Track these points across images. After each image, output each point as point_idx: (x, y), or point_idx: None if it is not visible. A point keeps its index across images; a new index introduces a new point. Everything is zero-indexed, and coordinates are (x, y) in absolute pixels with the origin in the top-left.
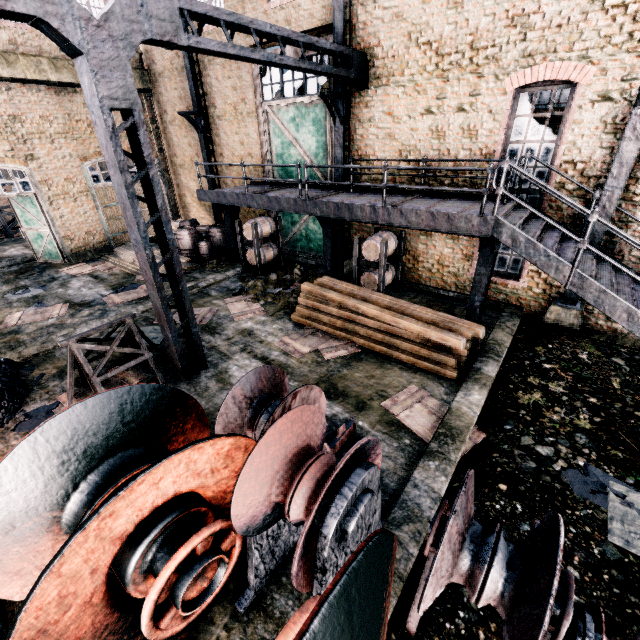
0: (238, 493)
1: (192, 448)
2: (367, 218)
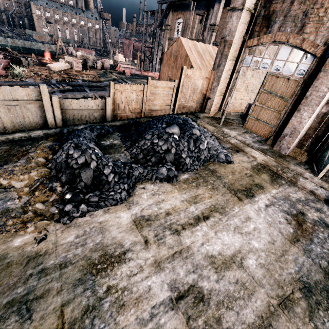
0: None
1: None
2: None
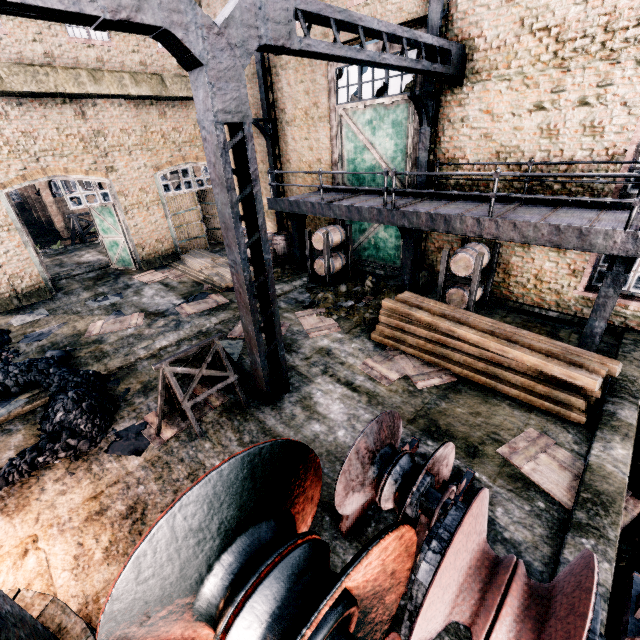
0: (423, 619)
1: (368, 556)
2: (468, 231)
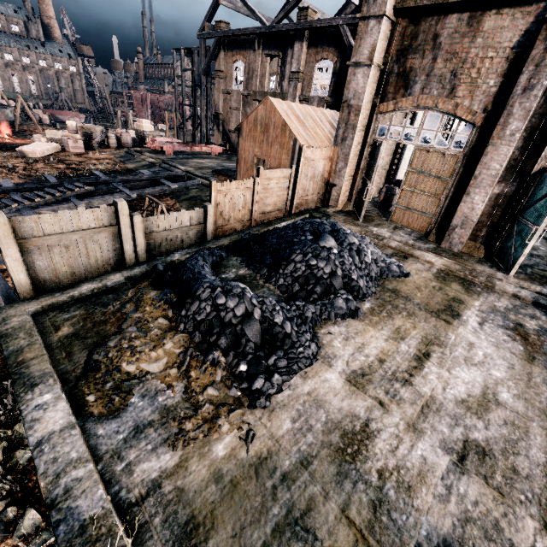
0: None
1: None
2: None
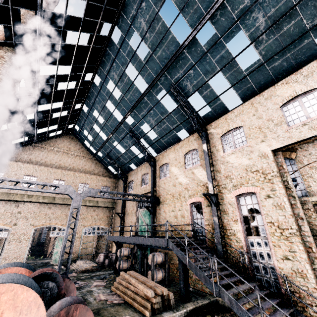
0: None
1: (24, 268)
2: (142, 242)
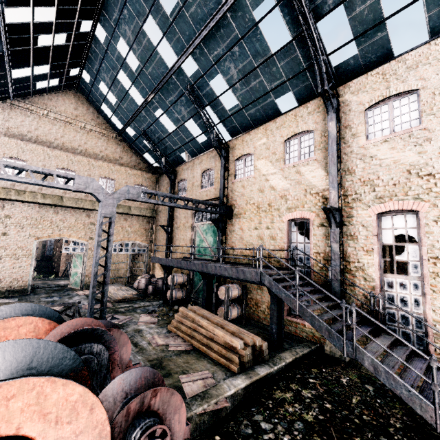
0: None
1: (40, 318)
2: (213, 271)
